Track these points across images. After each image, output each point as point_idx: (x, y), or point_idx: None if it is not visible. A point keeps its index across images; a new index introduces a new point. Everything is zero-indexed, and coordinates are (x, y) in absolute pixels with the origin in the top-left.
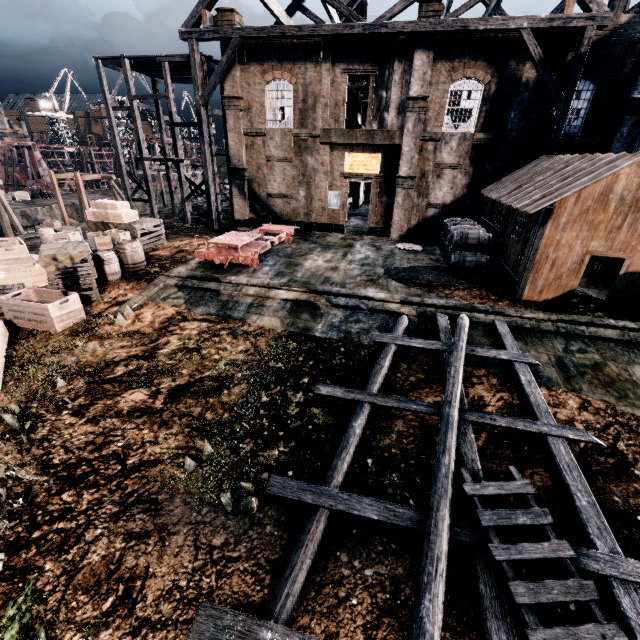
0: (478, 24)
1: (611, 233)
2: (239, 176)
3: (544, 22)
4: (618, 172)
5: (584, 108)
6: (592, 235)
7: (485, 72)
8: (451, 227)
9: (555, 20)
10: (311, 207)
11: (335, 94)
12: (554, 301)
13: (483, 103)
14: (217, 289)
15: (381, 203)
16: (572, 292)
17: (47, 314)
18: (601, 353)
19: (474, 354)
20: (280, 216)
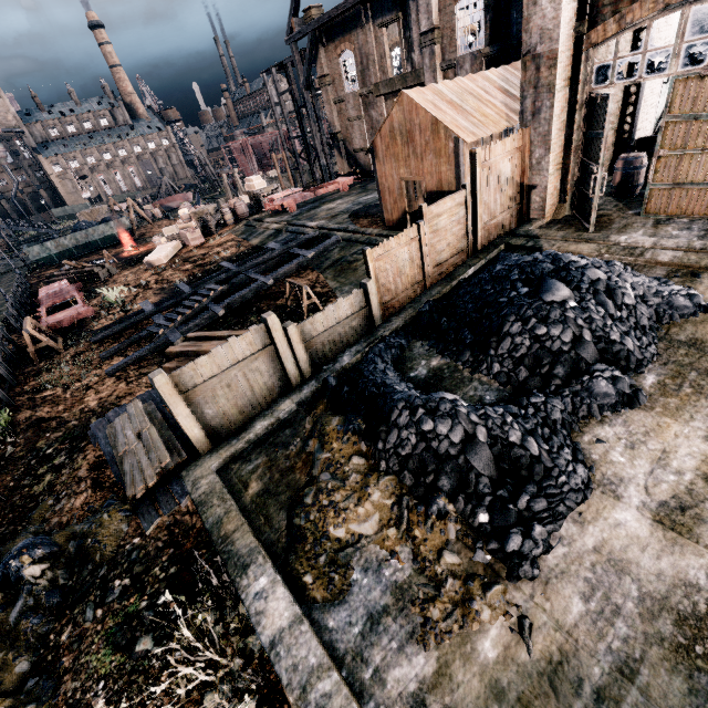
0: None
1: (407, 161)
2: (335, 139)
3: None
4: (391, 113)
5: None
6: (398, 165)
7: None
8: None
9: None
10: None
11: (379, 49)
12: (401, 222)
13: (486, 12)
14: (255, 226)
15: None
16: (406, 213)
17: (188, 238)
18: None
19: (291, 252)
20: (364, 167)
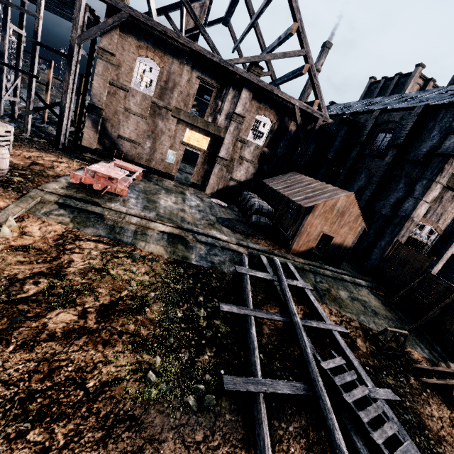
0: (278, 92)
1: (332, 224)
2: (96, 113)
3: (305, 107)
4: (340, 197)
5: (310, 154)
6: (325, 223)
7: (274, 117)
8: (252, 199)
9: (309, 109)
10: (153, 156)
11: (189, 88)
12: (304, 253)
13: (270, 132)
14: (102, 213)
15: (203, 169)
16: (312, 249)
17: None
18: (328, 283)
19: (288, 283)
20: (125, 155)
